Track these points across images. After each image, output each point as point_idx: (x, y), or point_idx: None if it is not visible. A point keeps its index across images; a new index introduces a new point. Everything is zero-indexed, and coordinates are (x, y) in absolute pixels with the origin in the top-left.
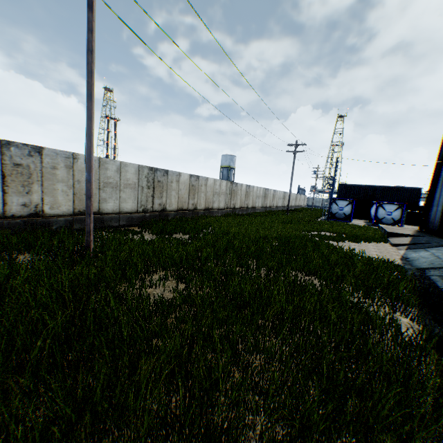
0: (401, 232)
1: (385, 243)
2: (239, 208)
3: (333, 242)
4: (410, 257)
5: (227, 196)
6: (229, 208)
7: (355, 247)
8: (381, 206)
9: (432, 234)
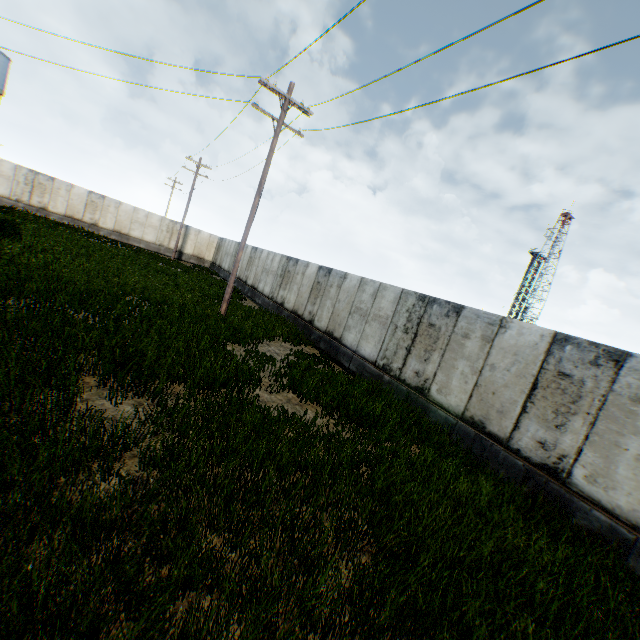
0: None
1: None
2: None
3: None
4: None
5: None
6: None
7: None
8: None
9: None
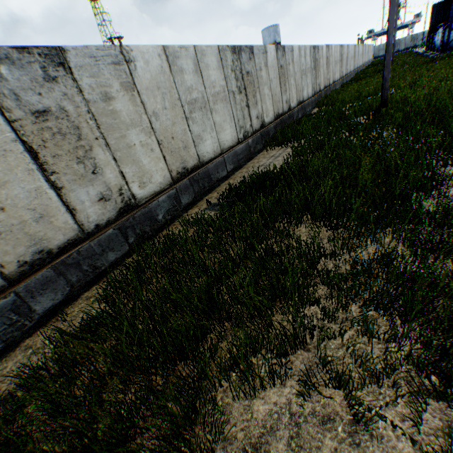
0: None
1: None
2: (344, 77)
3: None
4: None
5: (339, 65)
6: (340, 79)
7: None
8: None
9: None
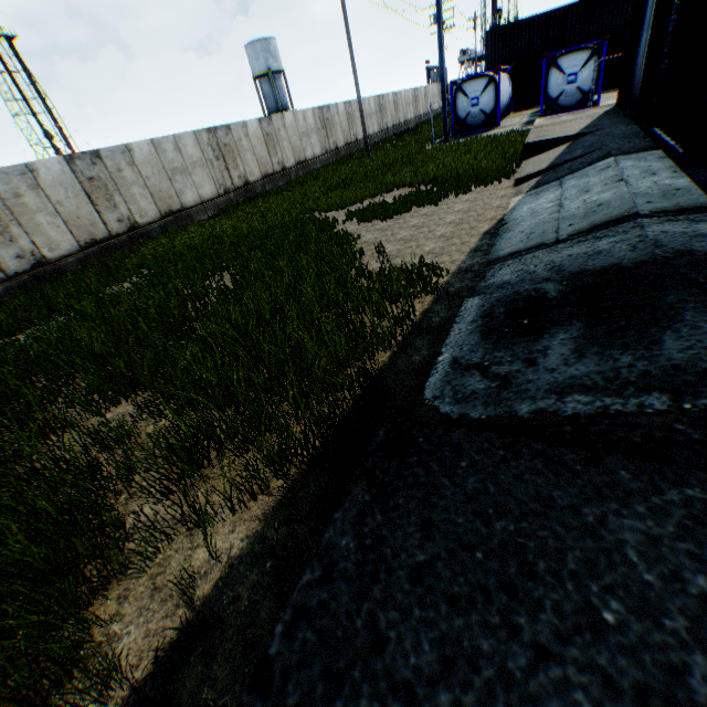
0: (557, 133)
1: (506, 181)
2: (261, 180)
3: (382, 222)
4: (511, 220)
5: (213, 167)
6: (233, 190)
7: (417, 223)
8: (554, 66)
9: (626, 116)
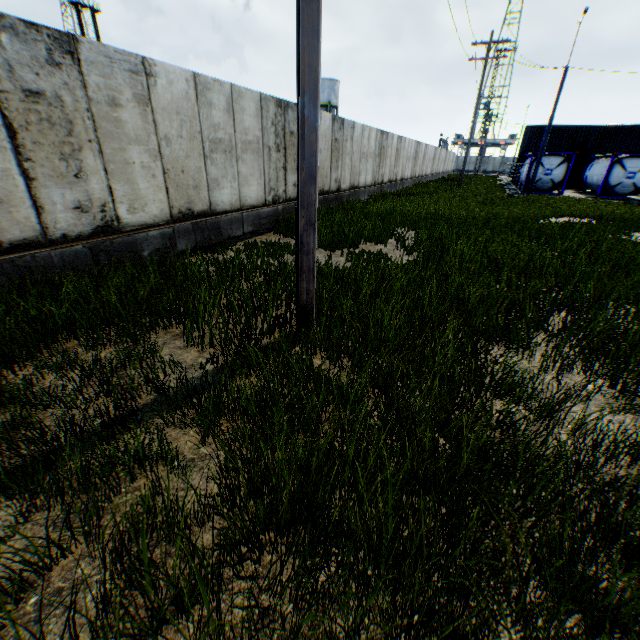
0: None
1: None
2: (387, 183)
3: None
4: None
5: (375, 161)
6: (376, 184)
7: None
8: (618, 163)
9: None
